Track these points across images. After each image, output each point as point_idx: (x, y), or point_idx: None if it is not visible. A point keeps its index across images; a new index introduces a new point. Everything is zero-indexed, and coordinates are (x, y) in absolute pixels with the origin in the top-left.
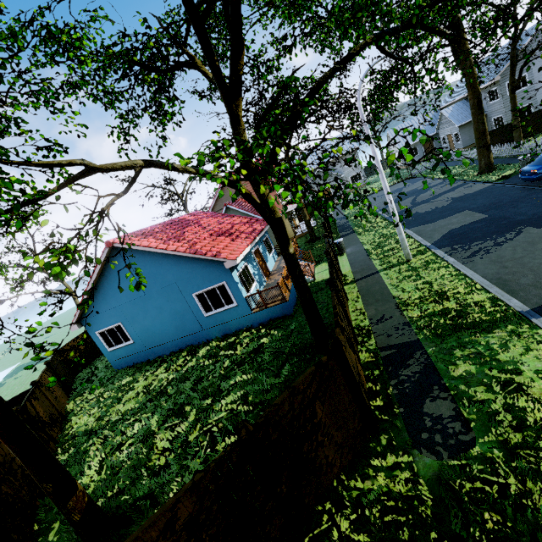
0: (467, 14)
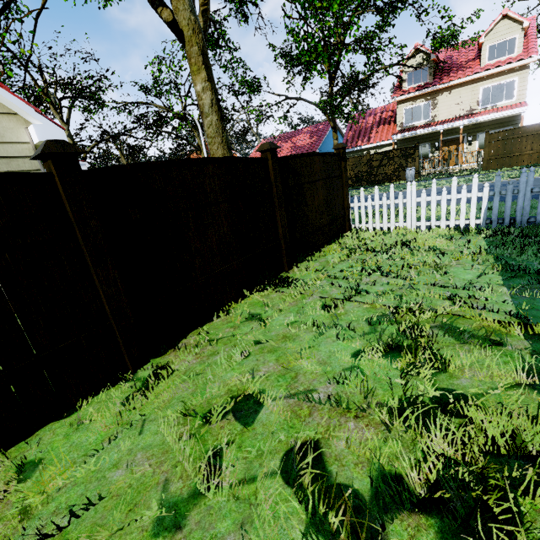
0: (153, 123)
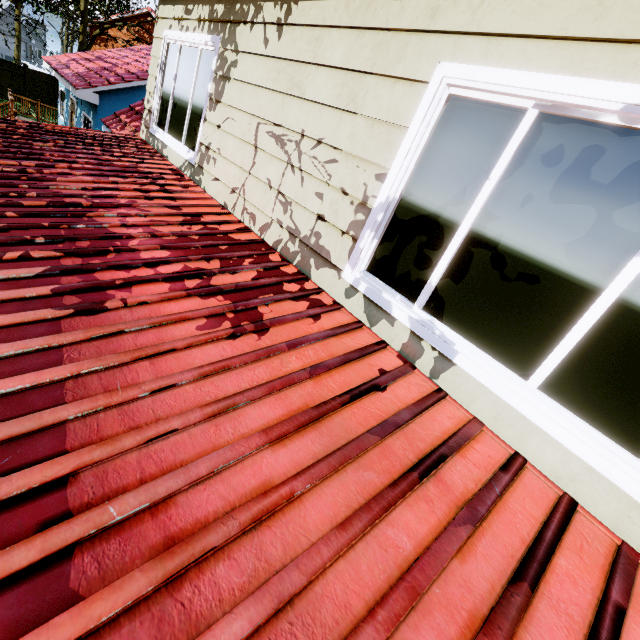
0: None
